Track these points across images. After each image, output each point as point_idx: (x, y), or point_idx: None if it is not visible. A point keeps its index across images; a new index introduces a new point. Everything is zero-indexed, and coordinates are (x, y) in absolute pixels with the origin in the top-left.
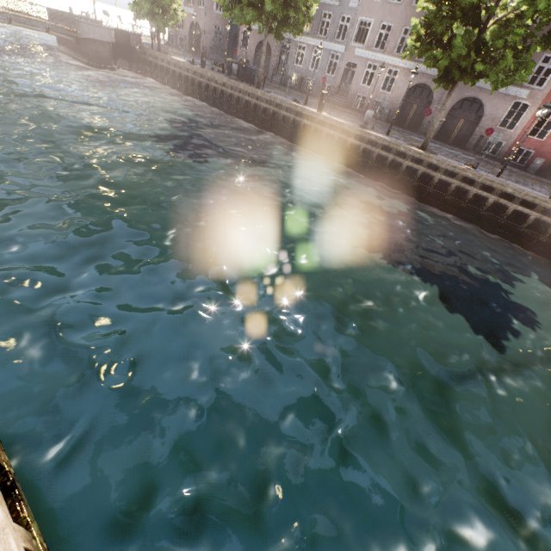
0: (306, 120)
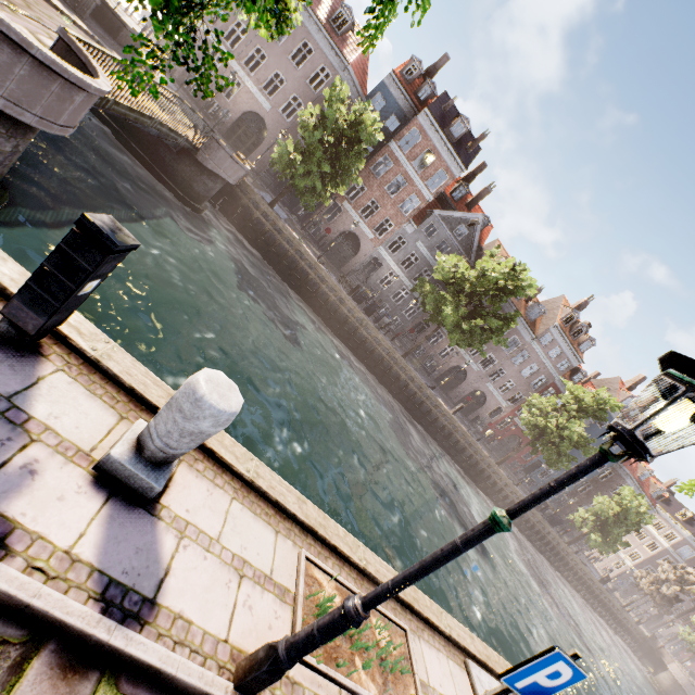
0: (445, 420)
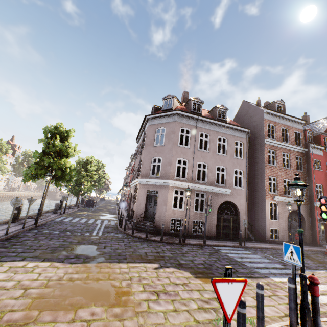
0: None
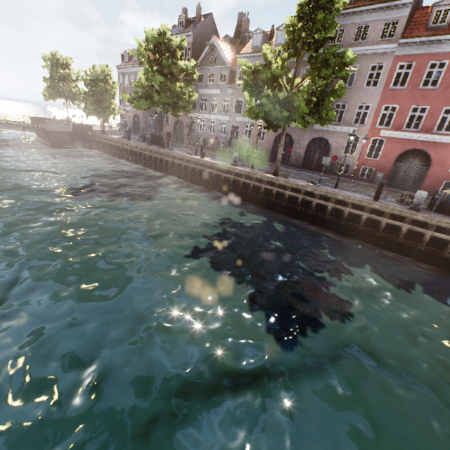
0: (193, 165)
